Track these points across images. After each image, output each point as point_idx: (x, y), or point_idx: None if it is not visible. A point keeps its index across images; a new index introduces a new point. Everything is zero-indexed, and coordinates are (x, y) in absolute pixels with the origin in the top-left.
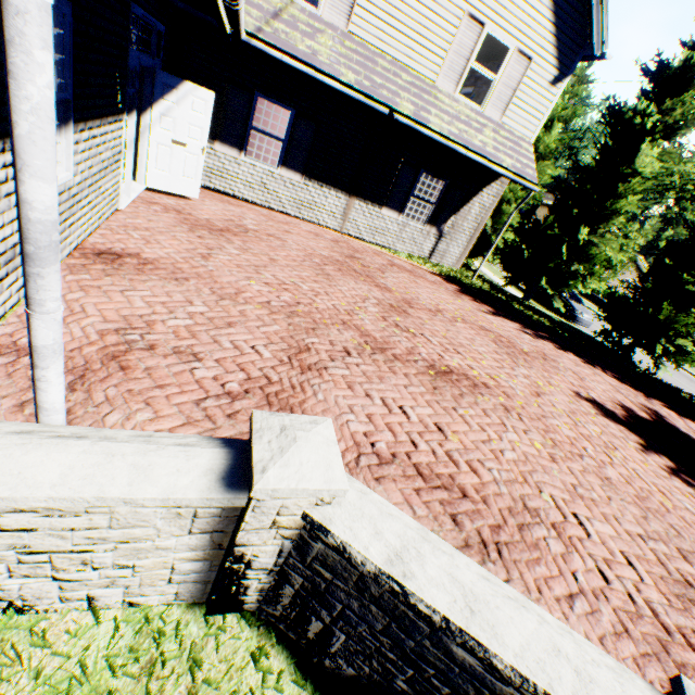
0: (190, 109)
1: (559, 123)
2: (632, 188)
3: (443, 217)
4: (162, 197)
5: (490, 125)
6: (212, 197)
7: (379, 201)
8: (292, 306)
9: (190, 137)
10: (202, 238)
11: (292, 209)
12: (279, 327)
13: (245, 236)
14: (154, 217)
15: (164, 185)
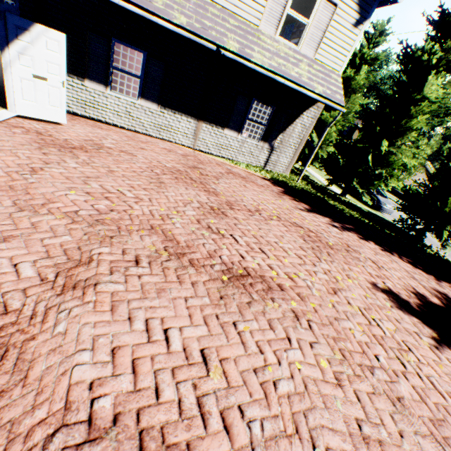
0: (45, 48)
1: (366, 66)
2: (421, 110)
3: (273, 135)
4: (32, 122)
5: (305, 60)
6: (85, 123)
7: (221, 124)
8: (103, 214)
9: (50, 72)
10: (47, 154)
11: (153, 131)
12: (71, 237)
13: (97, 152)
14: (7, 138)
15: (33, 112)
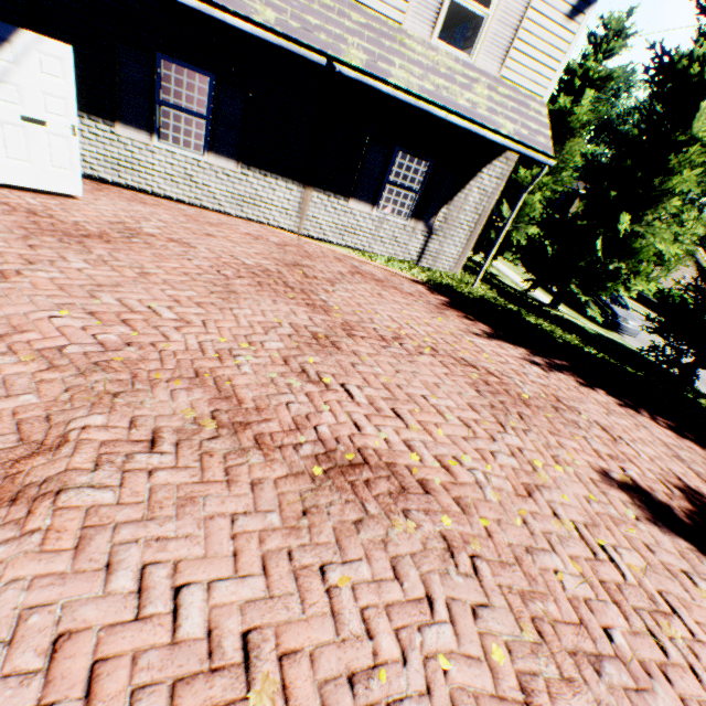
0: (39, 70)
1: (592, 90)
2: (689, 159)
3: (432, 209)
4: (25, 195)
5: (483, 80)
6: (118, 195)
7: (344, 191)
8: (110, 351)
9: (49, 111)
10: (35, 247)
11: (232, 206)
12: (37, 397)
13: (126, 242)
14: None
15: (27, 179)
